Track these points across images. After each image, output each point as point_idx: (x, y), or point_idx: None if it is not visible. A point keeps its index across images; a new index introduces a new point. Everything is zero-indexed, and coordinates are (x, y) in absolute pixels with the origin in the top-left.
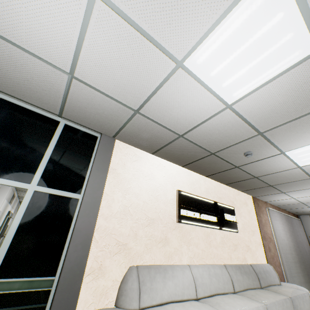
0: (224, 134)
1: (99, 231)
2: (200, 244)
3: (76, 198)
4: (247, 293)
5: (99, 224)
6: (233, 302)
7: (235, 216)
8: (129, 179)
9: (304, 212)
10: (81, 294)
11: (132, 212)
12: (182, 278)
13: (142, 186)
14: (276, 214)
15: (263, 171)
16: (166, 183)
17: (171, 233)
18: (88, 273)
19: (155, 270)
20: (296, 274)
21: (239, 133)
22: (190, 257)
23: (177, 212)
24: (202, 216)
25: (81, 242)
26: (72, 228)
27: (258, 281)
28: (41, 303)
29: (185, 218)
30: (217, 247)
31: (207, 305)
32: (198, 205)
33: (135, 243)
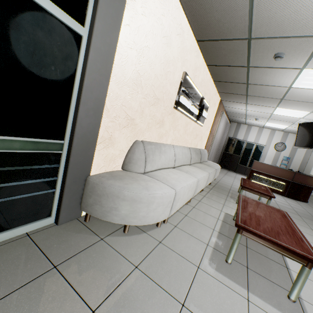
0: (298, 15)
1: (110, 98)
2: (180, 130)
3: (78, 34)
4: (197, 165)
5: (111, 89)
6: (196, 171)
7: (207, 114)
8: (147, 32)
9: (237, 121)
10: (94, 159)
11: (143, 85)
12: (169, 154)
13: (158, 51)
14: (224, 118)
15: (262, 80)
16: (178, 59)
17: (167, 117)
18: (100, 142)
19: (155, 146)
20: (212, 156)
21: (311, 23)
22: (172, 140)
23: (177, 97)
24: (192, 107)
25: (92, 108)
26: (78, 85)
27: (200, 159)
28: (54, 165)
29: (180, 106)
30: (188, 135)
31: (183, 172)
32: (192, 96)
33: (140, 120)
